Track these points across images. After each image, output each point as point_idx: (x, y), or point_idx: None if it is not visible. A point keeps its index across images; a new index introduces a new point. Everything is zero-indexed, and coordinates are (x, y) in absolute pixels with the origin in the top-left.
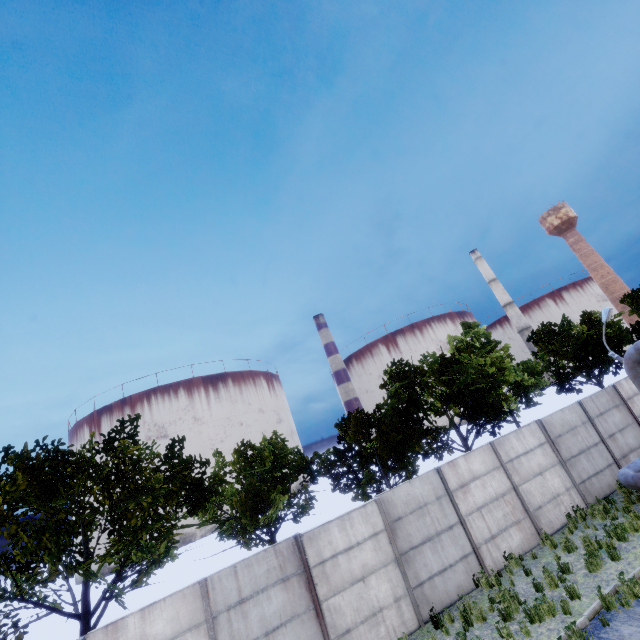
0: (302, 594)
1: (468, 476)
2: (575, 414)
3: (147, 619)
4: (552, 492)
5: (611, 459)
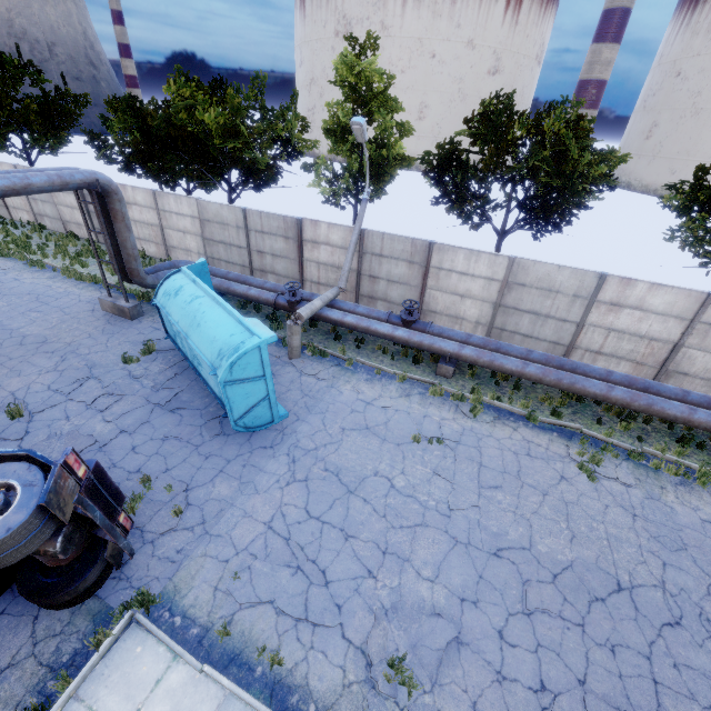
0: (51, 196)
1: (132, 201)
2: (233, 216)
3: (2, 167)
4: (187, 247)
5: (248, 264)
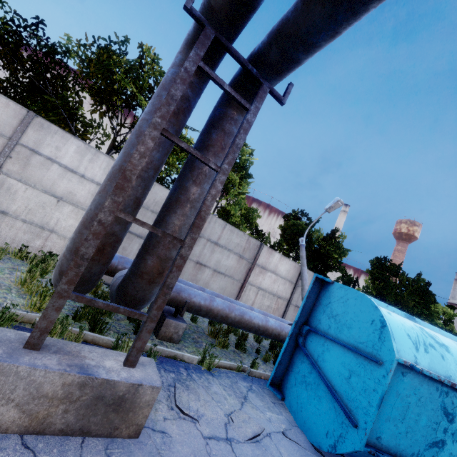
0: None
1: None
2: None
3: None
4: (47, 222)
5: None
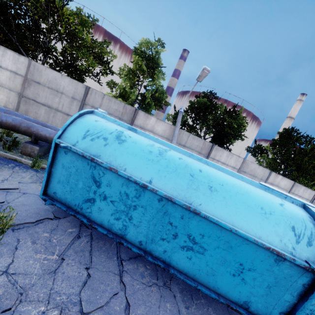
0: None
1: None
2: (73, 88)
3: None
4: None
5: None
